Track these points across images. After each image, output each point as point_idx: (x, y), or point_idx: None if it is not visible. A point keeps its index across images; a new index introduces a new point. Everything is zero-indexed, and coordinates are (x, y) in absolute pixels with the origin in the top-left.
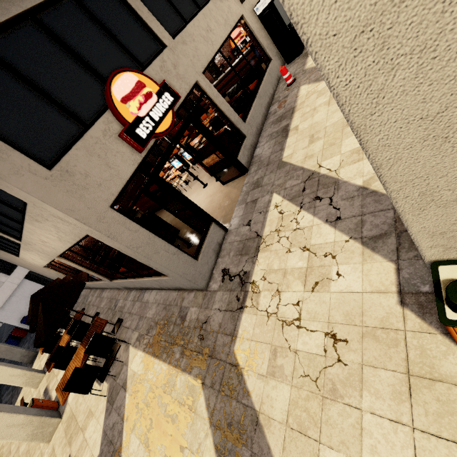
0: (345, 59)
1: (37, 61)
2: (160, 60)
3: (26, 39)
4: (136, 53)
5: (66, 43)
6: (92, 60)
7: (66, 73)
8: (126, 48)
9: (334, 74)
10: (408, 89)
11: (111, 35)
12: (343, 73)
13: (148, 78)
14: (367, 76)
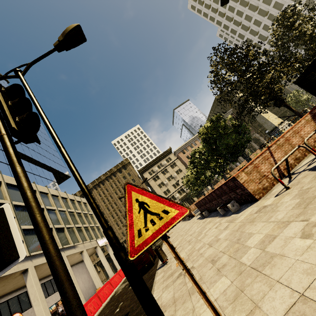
0: (37, 312)
1: (2, 309)
2: (28, 310)
3: (3, 305)
4: (23, 308)
5: (10, 305)
6: (12, 309)
7: (5, 312)
8: (21, 307)
9: (36, 313)
10: (40, 314)
11: (20, 304)
12: (36, 313)
13: (22, 315)
14: (38, 313)
